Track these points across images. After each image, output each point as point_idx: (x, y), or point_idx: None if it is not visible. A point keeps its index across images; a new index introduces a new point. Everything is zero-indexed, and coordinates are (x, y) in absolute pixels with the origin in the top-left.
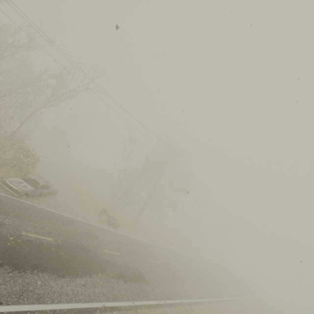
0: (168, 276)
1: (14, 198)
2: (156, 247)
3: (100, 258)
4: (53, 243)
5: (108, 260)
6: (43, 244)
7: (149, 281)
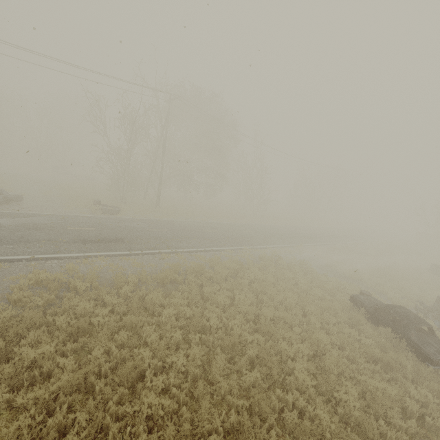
0: (171, 237)
1: None
2: (178, 222)
3: (56, 233)
4: None
5: (68, 233)
6: None
7: (129, 241)
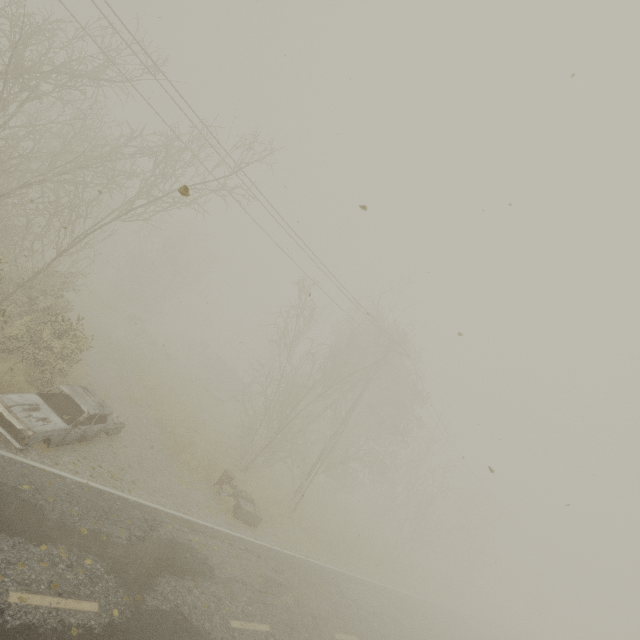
0: None
1: (11, 455)
2: (341, 580)
3: None
4: (99, 624)
5: None
6: (69, 633)
7: None
